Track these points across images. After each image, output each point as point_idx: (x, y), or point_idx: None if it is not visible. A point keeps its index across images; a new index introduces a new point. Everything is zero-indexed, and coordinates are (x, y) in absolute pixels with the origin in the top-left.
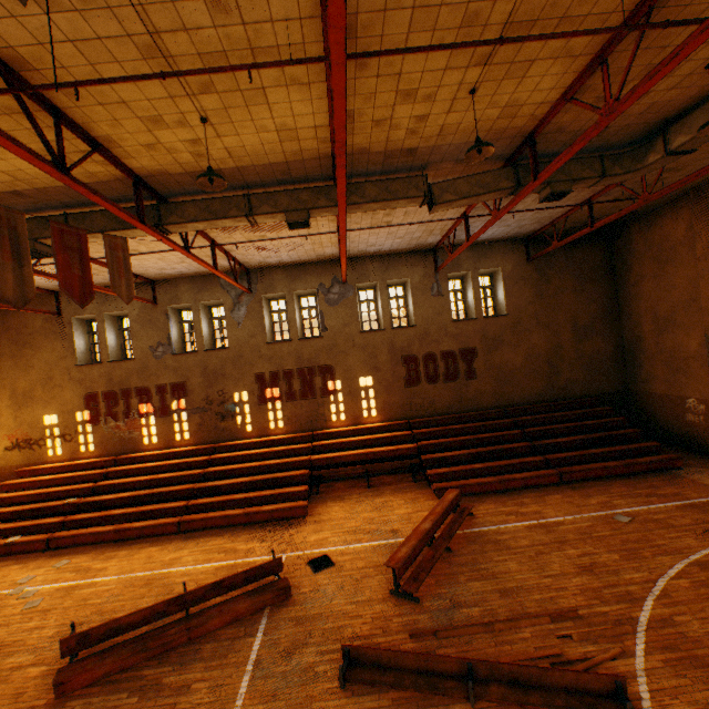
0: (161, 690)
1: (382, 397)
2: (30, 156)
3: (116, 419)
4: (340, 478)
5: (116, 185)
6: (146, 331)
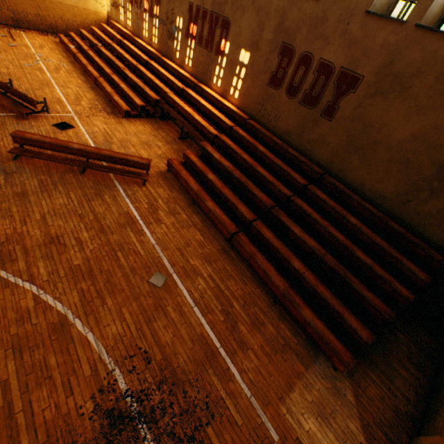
0: None
1: (248, 83)
2: None
3: (137, 7)
4: (171, 119)
5: None
6: None
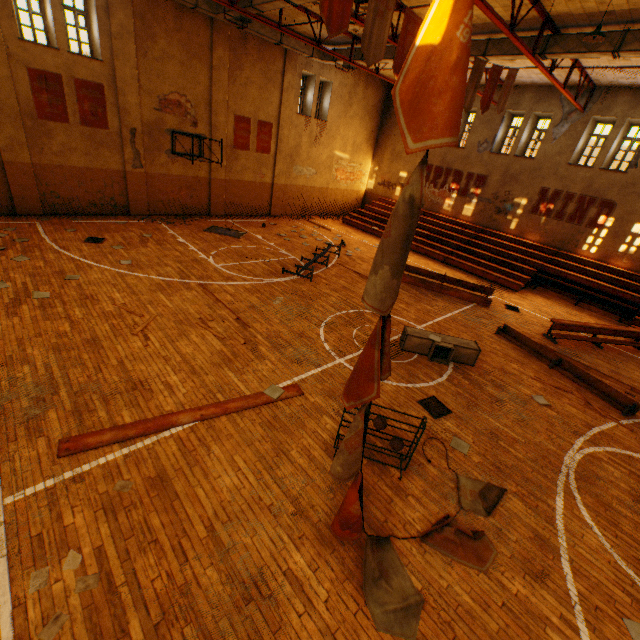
0: (426, 296)
1: None
2: (502, 28)
3: (435, 187)
4: (556, 287)
5: (530, 22)
6: (481, 129)
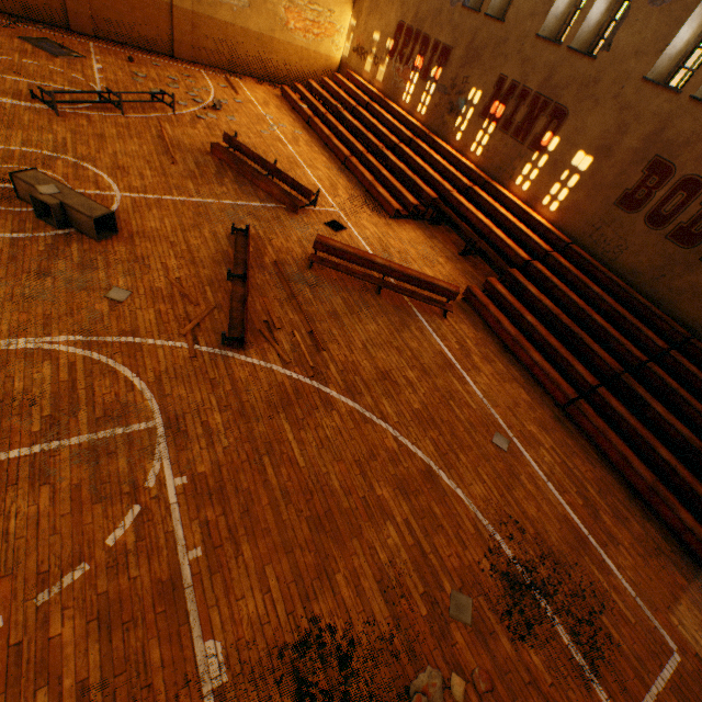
0: (220, 179)
1: (578, 195)
2: None
3: (401, 62)
4: (451, 227)
5: None
6: None
